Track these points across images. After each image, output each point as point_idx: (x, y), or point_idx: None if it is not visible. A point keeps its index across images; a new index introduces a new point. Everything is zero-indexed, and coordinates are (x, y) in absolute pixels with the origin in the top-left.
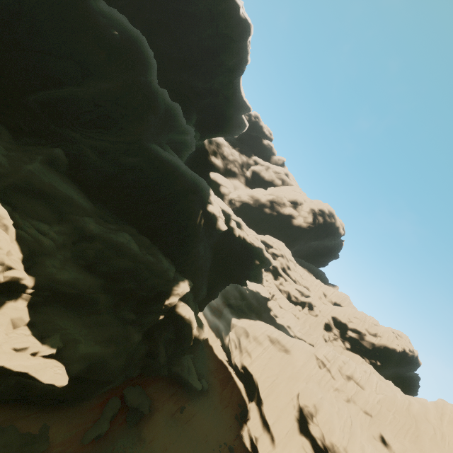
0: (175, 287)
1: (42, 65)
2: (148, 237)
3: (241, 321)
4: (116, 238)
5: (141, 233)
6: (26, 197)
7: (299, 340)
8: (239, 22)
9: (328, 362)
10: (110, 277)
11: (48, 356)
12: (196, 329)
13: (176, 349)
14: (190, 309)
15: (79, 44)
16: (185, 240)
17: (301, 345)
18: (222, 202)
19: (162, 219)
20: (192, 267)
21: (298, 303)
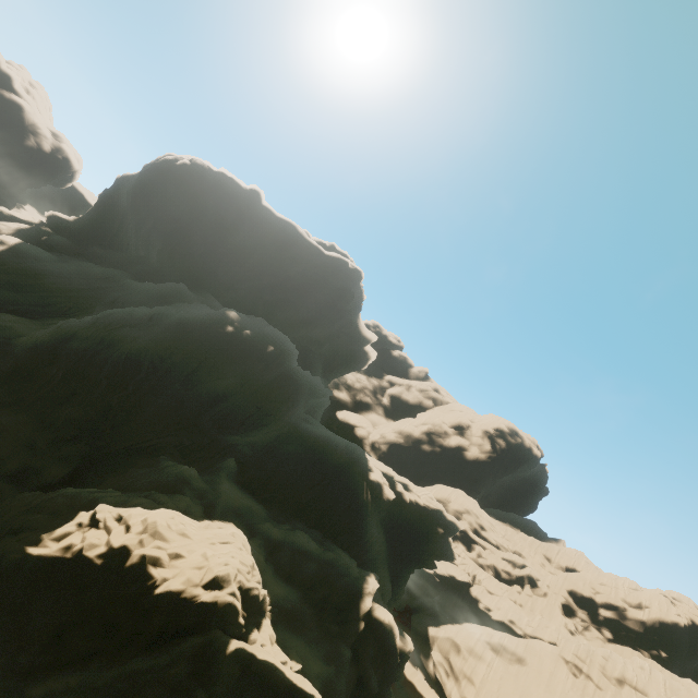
0: (365, 584)
1: (213, 388)
2: (315, 529)
3: (441, 629)
4: (298, 539)
5: (306, 526)
6: (230, 517)
7: (533, 640)
8: (349, 273)
9: (582, 664)
10: (306, 585)
11: (297, 672)
12: (398, 638)
13: (383, 670)
14: (386, 610)
15: (244, 365)
16: (356, 522)
17: (536, 644)
18: (379, 463)
19: (326, 504)
20: (370, 556)
21: (513, 580)
